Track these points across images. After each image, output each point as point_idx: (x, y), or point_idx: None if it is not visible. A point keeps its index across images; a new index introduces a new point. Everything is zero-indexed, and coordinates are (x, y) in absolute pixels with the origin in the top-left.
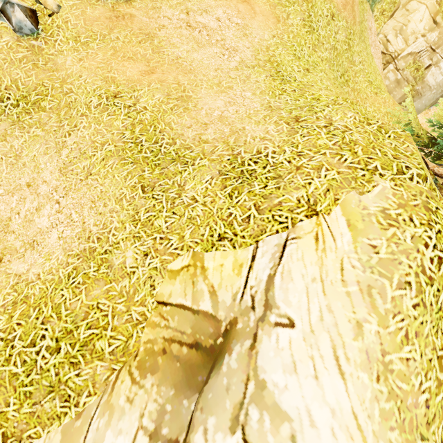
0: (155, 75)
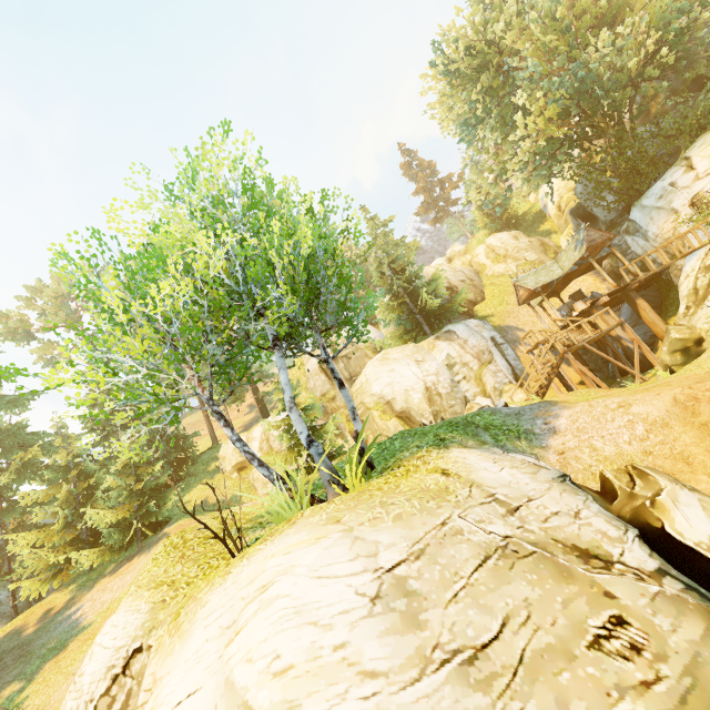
0: None
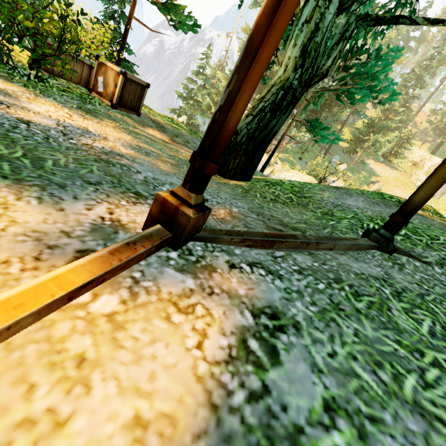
0: None
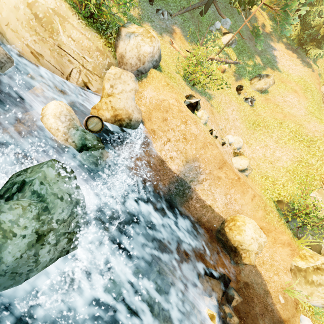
0: (287, 117)
